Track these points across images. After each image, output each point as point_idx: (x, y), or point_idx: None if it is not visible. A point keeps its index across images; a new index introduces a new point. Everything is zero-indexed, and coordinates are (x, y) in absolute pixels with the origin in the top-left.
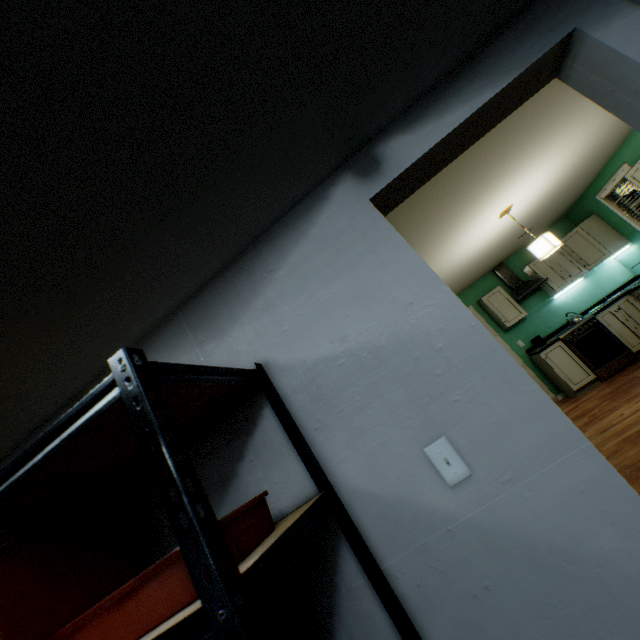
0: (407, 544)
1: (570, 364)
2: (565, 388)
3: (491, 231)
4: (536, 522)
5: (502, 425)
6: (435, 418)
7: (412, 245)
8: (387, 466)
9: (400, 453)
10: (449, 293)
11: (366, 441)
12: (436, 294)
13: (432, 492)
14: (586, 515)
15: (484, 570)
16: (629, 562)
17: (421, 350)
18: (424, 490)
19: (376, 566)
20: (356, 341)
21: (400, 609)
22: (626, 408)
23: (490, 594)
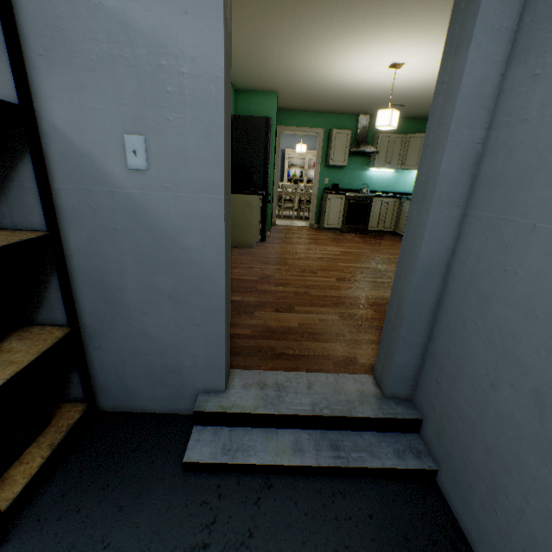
0: (79, 183)
1: (336, 213)
2: (322, 223)
3: (377, 75)
4: (167, 216)
5: (186, 157)
6: (147, 121)
7: (304, 10)
8: (91, 128)
9: (106, 126)
10: (221, 33)
11: (83, 99)
12: (211, 24)
13: (115, 165)
14: (194, 227)
15: (121, 222)
16: (197, 255)
17: (169, 62)
18: (110, 161)
19: (47, 182)
20: (119, 3)
21: (51, 210)
22: (331, 248)
23: (117, 233)
